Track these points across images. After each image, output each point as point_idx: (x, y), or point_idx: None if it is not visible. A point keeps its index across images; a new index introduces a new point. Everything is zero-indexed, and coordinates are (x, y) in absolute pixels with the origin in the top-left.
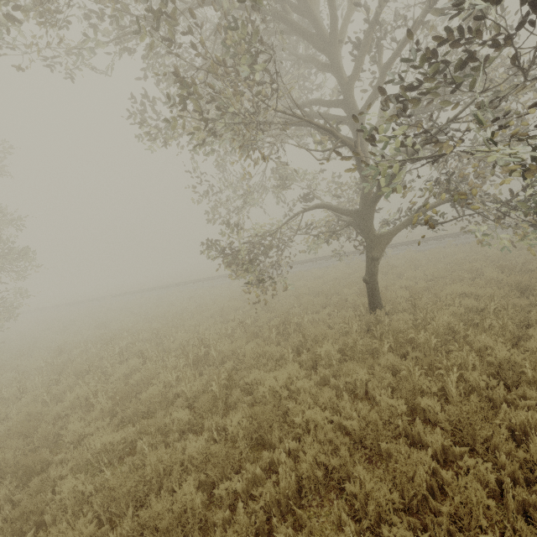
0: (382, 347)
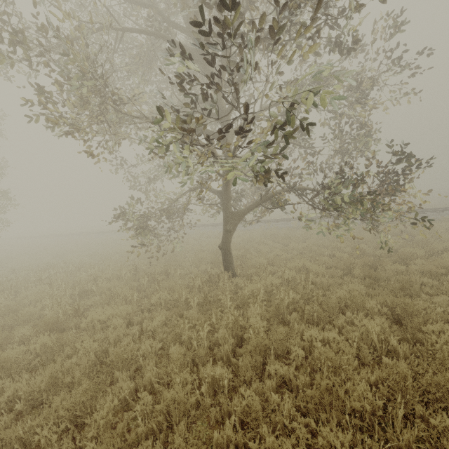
0: (193, 302)
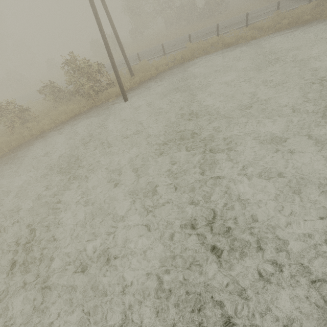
0: None
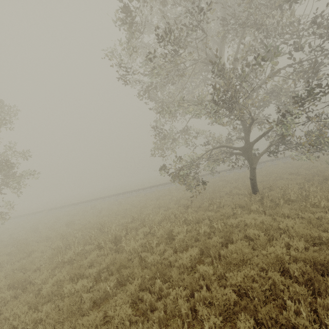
0: (280, 202)
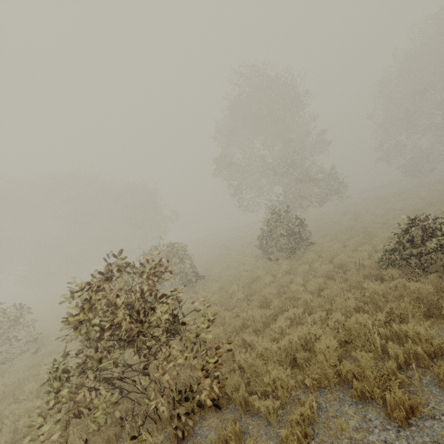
0: None
